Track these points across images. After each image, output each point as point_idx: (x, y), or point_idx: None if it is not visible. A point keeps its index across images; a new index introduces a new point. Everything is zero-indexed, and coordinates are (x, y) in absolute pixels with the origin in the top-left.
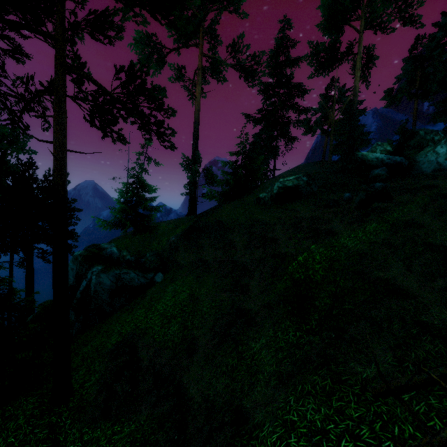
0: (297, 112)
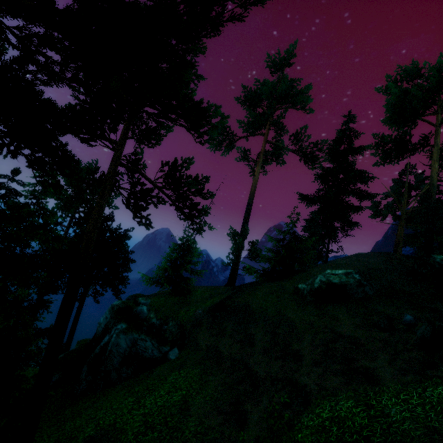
0: (358, 197)
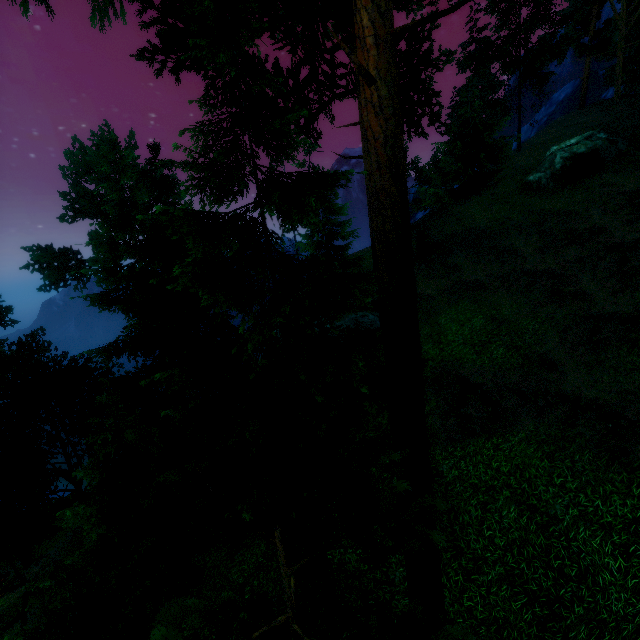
0: (551, 28)
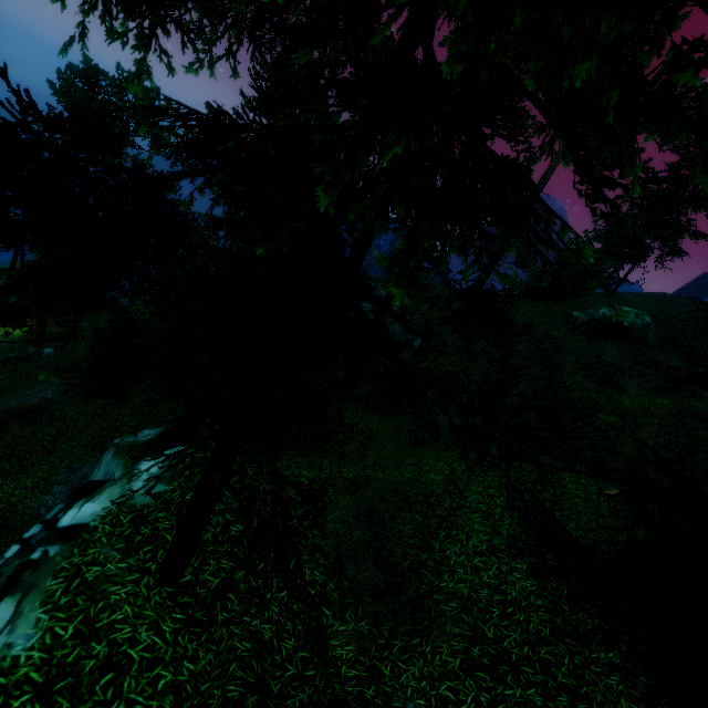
0: None
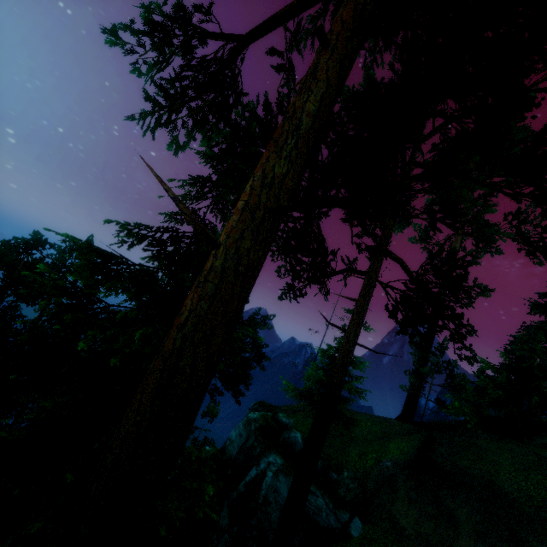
0: None
